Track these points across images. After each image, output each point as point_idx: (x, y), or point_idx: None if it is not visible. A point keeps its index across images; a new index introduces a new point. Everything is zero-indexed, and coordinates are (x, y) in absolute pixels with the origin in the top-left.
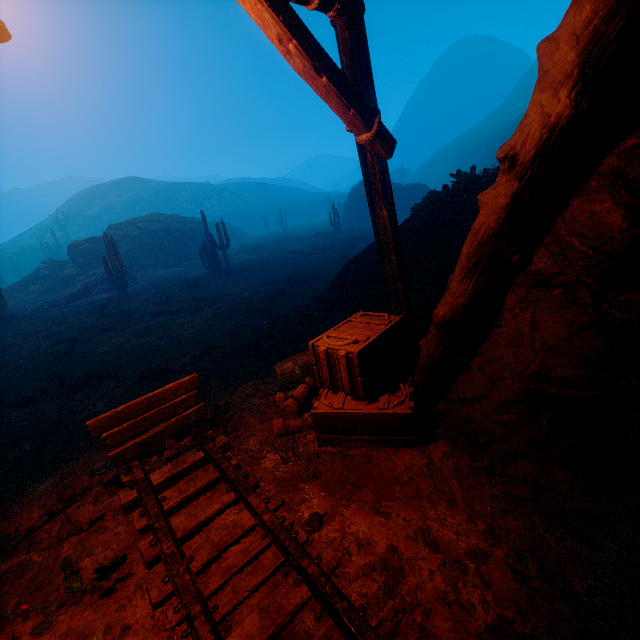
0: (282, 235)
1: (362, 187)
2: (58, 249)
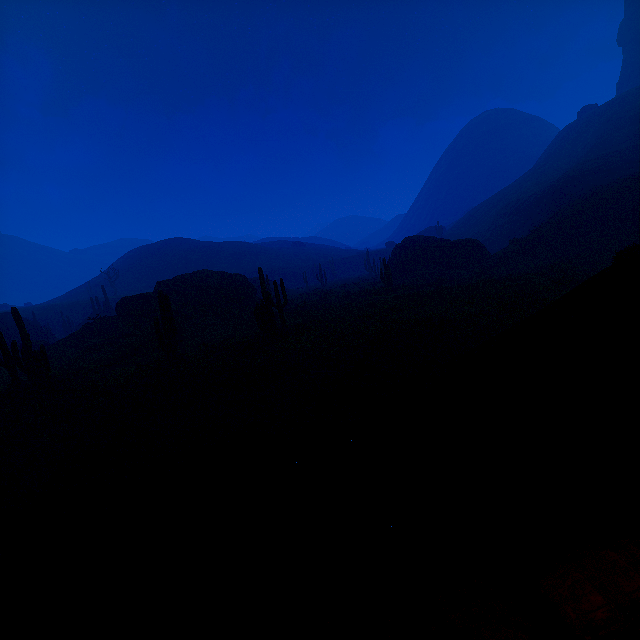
0: (324, 291)
1: (408, 243)
2: (106, 304)
